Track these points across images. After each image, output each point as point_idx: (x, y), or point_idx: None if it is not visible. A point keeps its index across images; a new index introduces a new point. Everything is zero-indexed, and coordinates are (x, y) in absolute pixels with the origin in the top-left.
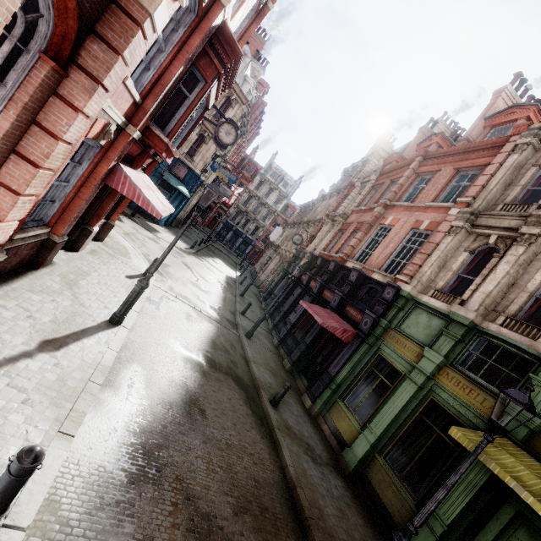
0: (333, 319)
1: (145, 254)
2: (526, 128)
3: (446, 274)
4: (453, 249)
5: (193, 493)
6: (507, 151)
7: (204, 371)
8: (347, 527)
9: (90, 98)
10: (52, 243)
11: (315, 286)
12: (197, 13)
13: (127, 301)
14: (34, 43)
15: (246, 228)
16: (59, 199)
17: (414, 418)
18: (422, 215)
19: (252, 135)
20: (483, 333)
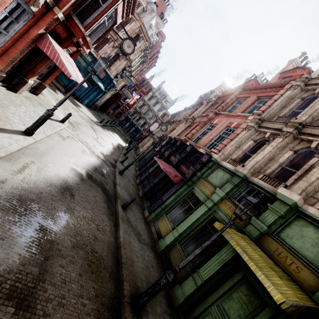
0: (171, 169)
1: (66, 114)
2: (299, 77)
3: (239, 151)
4: (245, 138)
5: (47, 228)
6: (286, 88)
7: (83, 178)
8: (147, 275)
9: None
10: None
11: (167, 153)
12: None
13: (37, 121)
14: None
15: (138, 122)
16: (0, 43)
17: (202, 225)
18: (234, 120)
19: (150, 65)
20: (250, 182)
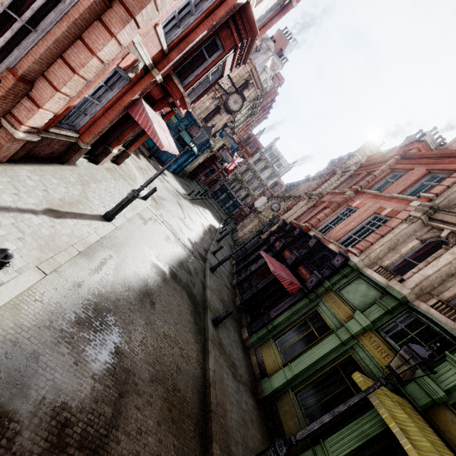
0: (284, 272)
1: (149, 186)
2: None
3: (394, 255)
4: (406, 236)
5: (123, 351)
6: None
7: (166, 278)
8: (245, 434)
9: (123, 27)
10: (78, 147)
11: (279, 245)
12: None
13: (120, 204)
14: None
15: (238, 194)
16: (90, 113)
17: (330, 368)
18: (386, 204)
19: (260, 118)
20: (413, 310)
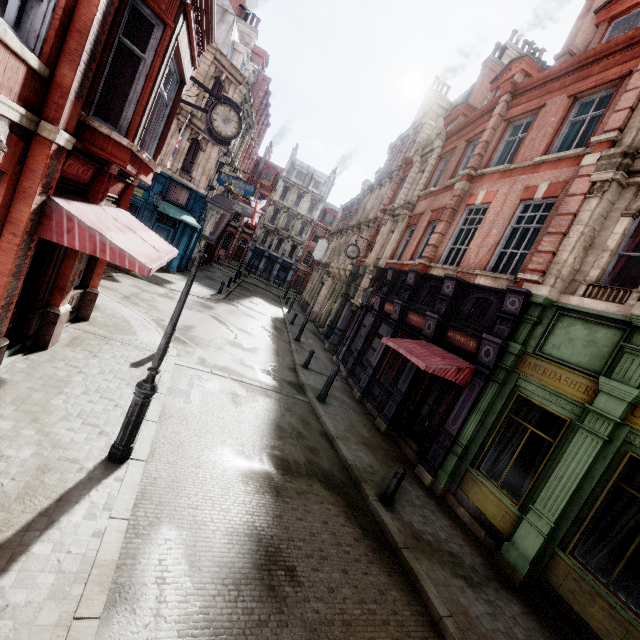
0: (437, 356)
1: (157, 320)
2: None
3: (600, 257)
4: (602, 217)
5: None
6: None
7: (277, 486)
8: None
9: None
10: None
11: (394, 310)
12: None
13: (127, 422)
14: None
15: (281, 250)
16: None
17: (608, 490)
18: (532, 178)
19: (261, 128)
20: None
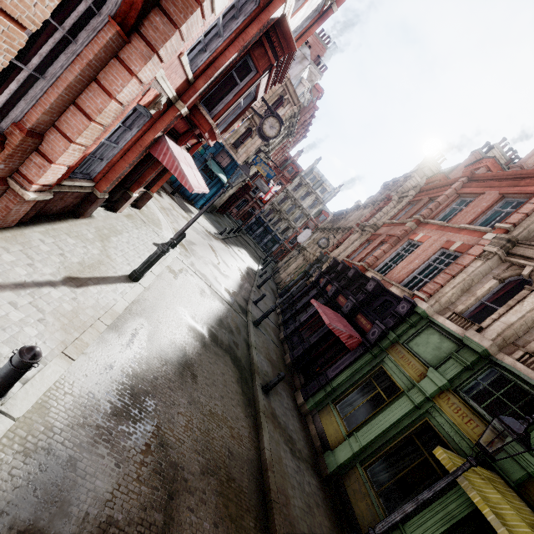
0: (341, 323)
1: (176, 229)
2: None
3: (469, 298)
4: (481, 275)
5: (168, 442)
6: None
7: (205, 343)
8: (311, 524)
9: (145, 64)
10: (94, 198)
11: (331, 289)
12: (258, 3)
13: (147, 261)
14: (106, 8)
15: (277, 226)
16: (107, 158)
17: (404, 436)
18: (454, 236)
19: (298, 137)
20: (496, 364)
